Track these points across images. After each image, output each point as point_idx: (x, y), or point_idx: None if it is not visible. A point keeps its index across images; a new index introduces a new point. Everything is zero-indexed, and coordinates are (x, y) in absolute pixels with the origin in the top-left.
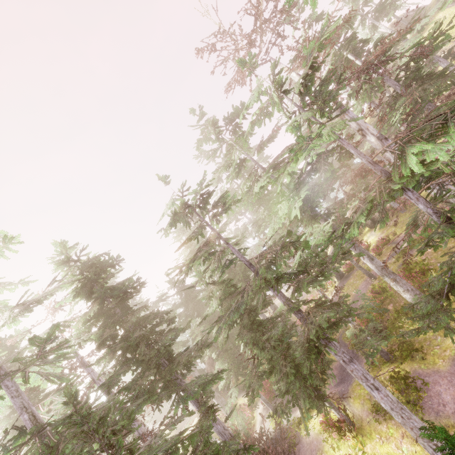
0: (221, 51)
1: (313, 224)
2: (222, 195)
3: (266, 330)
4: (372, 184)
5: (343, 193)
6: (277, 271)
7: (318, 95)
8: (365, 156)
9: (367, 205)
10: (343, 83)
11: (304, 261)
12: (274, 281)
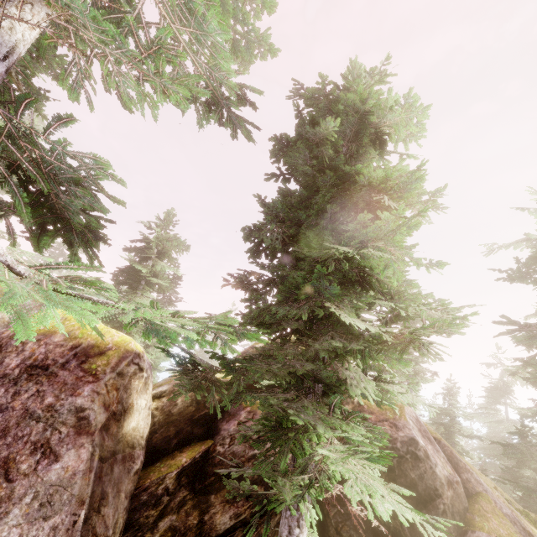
0: None
1: None
2: None
3: None
4: None
5: None
6: None
7: None
8: None
9: None
10: None
11: None
12: None
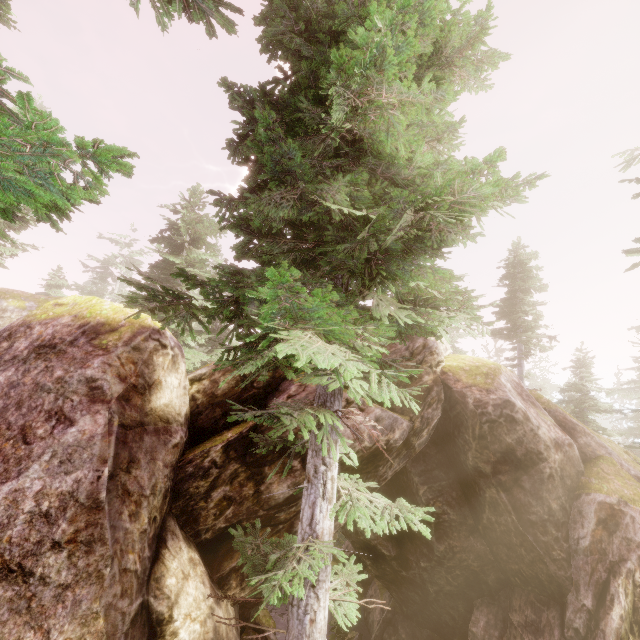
0: None
1: None
2: None
3: None
4: None
5: None
6: None
7: None
8: None
9: None
10: None
11: None
12: None
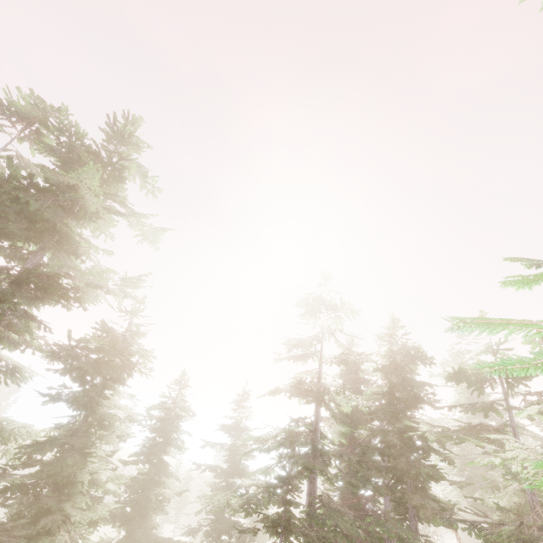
0: None
1: None
2: None
3: None
4: None
5: None
6: None
7: None
8: None
9: None
10: None
11: None
12: None
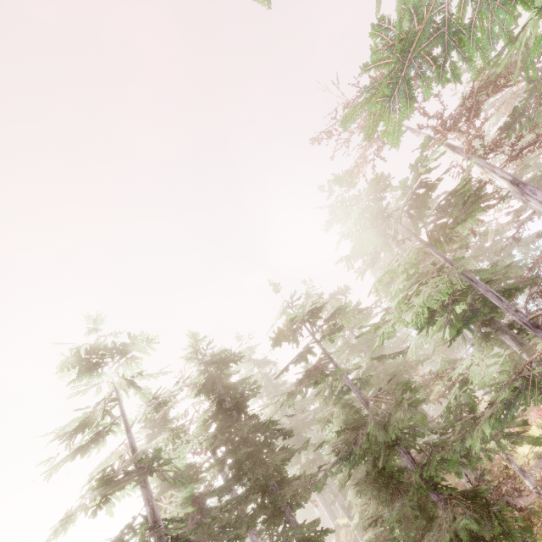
0: (340, 134)
1: (482, 348)
2: (337, 309)
3: (404, 483)
4: (529, 361)
5: (537, 310)
6: (388, 438)
7: (448, 207)
8: (516, 313)
9: (500, 407)
10: (468, 211)
11: (459, 407)
12: (383, 448)
